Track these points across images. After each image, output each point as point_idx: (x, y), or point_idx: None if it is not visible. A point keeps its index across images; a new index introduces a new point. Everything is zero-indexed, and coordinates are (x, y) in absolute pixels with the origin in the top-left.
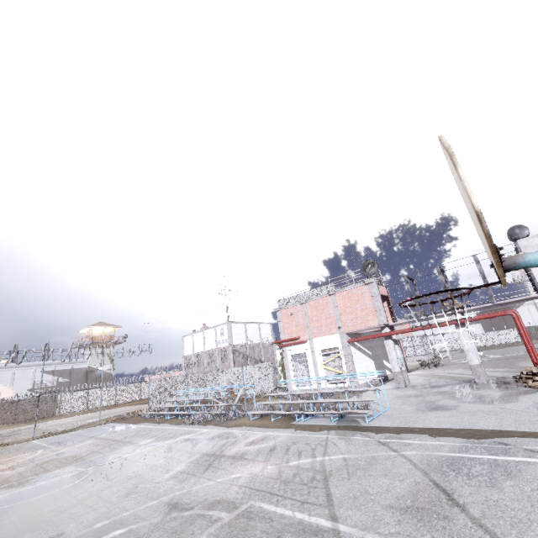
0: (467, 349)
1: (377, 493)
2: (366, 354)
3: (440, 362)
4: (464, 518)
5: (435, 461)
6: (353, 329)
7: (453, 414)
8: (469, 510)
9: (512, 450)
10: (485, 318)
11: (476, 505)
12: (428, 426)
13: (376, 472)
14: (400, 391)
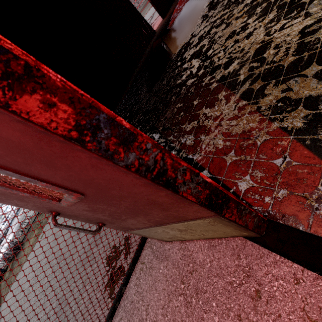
0: None
1: None
2: (3, 204)
3: None
4: None
5: None
6: None
7: None
8: None
9: None
10: None
11: None
12: None
13: None
14: None
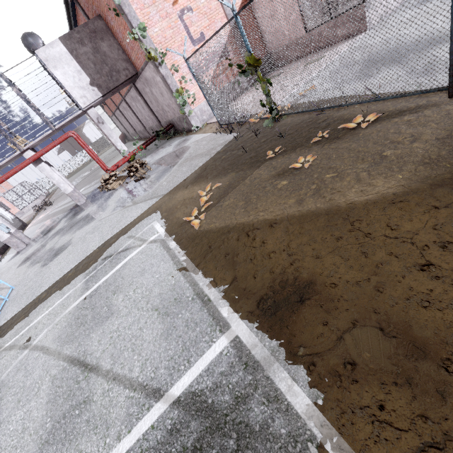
0: (57, 182)
1: (11, 452)
2: None
3: (52, 199)
4: (101, 382)
5: (65, 326)
6: None
7: (70, 251)
8: (103, 366)
9: (114, 259)
10: (54, 146)
11: (106, 353)
12: (53, 282)
13: (7, 409)
14: (23, 254)
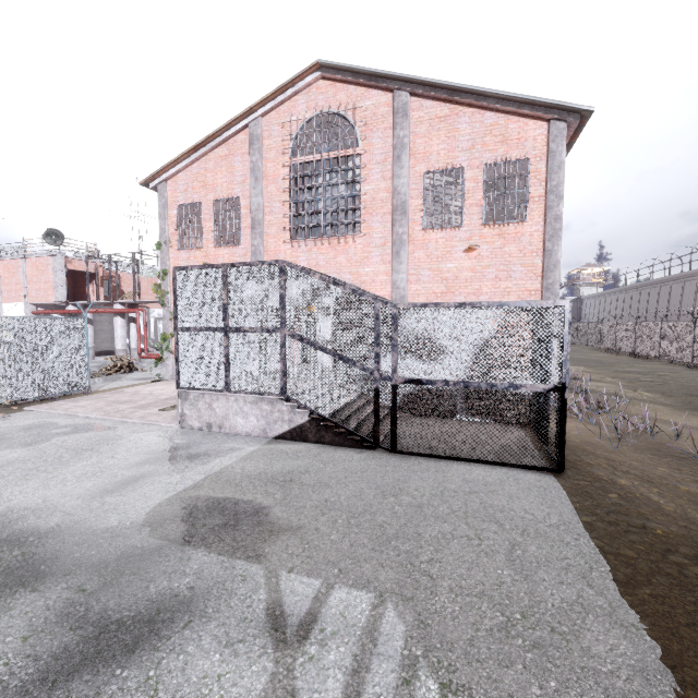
0: (117, 336)
1: None
2: None
3: None
4: None
5: None
6: (37, 300)
7: None
8: None
9: None
10: (122, 312)
11: None
12: None
13: None
14: None
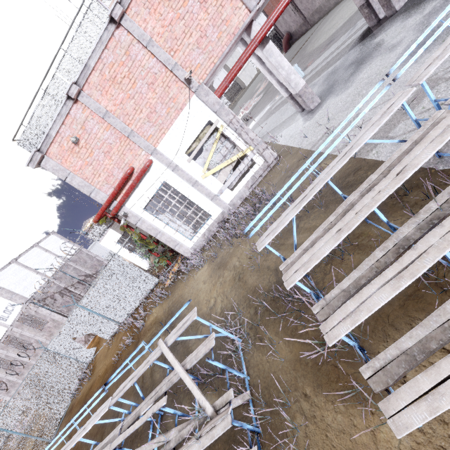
0: None
1: None
2: None
3: None
4: None
5: None
6: (212, 62)
7: None
8: None
9: None
10: None
11: None
12: None
13: None
14: (347, 91)
